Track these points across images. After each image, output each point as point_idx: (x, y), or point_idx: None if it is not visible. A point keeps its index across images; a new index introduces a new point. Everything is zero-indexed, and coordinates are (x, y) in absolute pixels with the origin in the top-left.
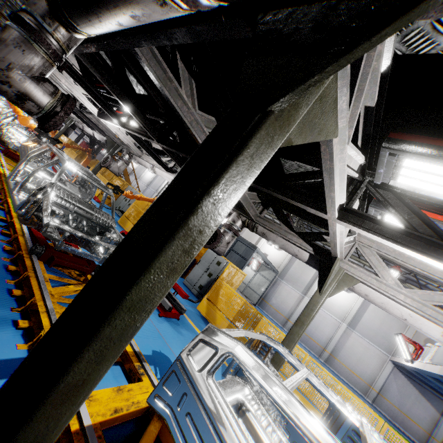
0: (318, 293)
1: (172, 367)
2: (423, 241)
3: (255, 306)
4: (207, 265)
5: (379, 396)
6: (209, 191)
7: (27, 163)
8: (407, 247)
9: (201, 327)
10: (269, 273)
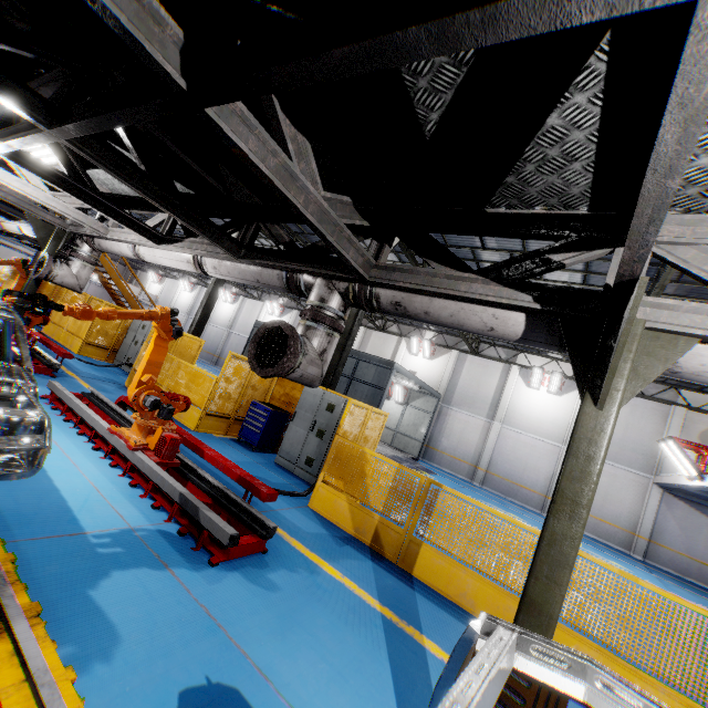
0: (591, 407)
1: None
2: None
3: (418, 460)
4: (310, 417)
5: (652, 544)
6: None
7: None
8: None
9: (322, 546)
10: (426, 400)
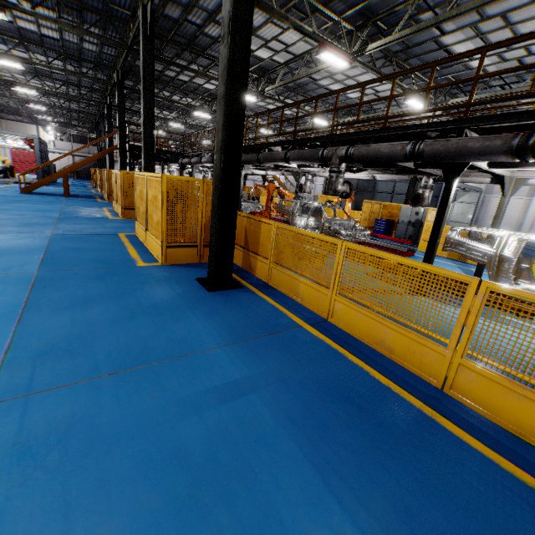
0: (502, 198)
1: (445, 240)
2: (526, 163)
3: None
4: (407, 219)
5: None
6: (449, 199)
7: (295, 216)
8: (520, 168)
9: None
10: (470, 195)
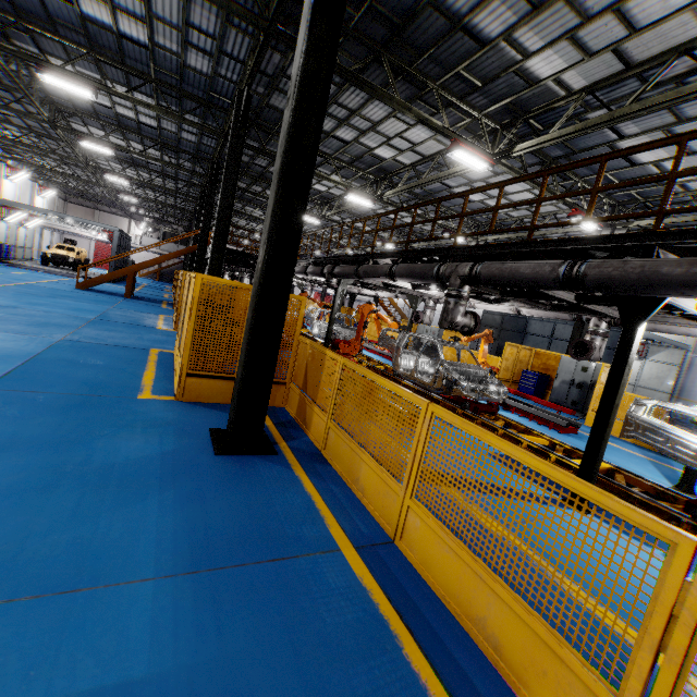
0: None
1: (626, 419)
2: None
3: None
4: (569, 377)
5: None
6: (630, 354)
7: (401, 353)
8: None
9: None
10: (668, 353)
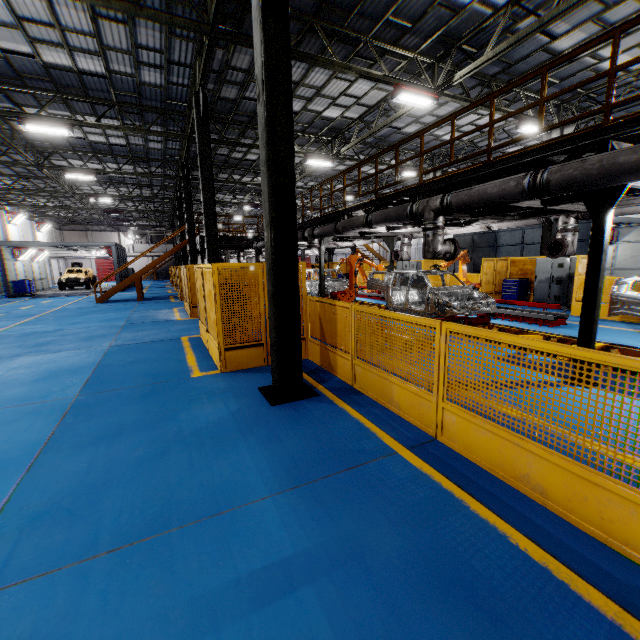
0: None
1: (610, 299)
2: None
3: None
4: (547, 276)
5: None
6: (603, 241)
7: (391, 291)
8: None
9: None
10: (638, 231)
